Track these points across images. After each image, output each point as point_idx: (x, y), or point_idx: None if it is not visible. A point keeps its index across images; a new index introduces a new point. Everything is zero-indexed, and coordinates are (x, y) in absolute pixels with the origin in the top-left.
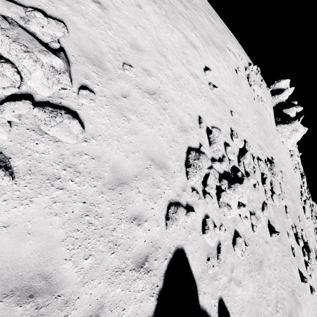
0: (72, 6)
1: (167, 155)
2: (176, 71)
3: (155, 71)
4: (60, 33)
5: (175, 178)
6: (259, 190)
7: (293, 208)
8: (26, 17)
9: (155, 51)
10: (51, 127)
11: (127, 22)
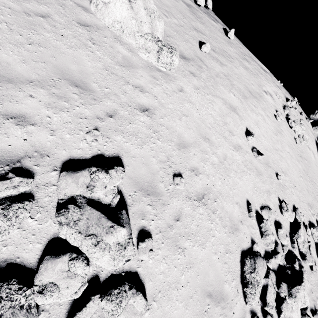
0: (125, 130)
1: (222, 278)
2: (220, 152)
3: (202, 165)
4: (119, 182)
5: (233, 307)
6: (317, 272)
7: None
8: (91, 183)
9: (199, 139)
10: (117, 316)
11: (172, 117)
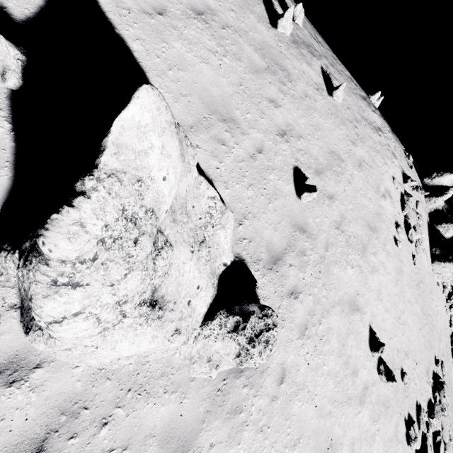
0: None
1: None
2: (346, 449)
3: None
4: None
5: None
6: None
7: (450, 402)
8: None
9: None
10: None
11: None
